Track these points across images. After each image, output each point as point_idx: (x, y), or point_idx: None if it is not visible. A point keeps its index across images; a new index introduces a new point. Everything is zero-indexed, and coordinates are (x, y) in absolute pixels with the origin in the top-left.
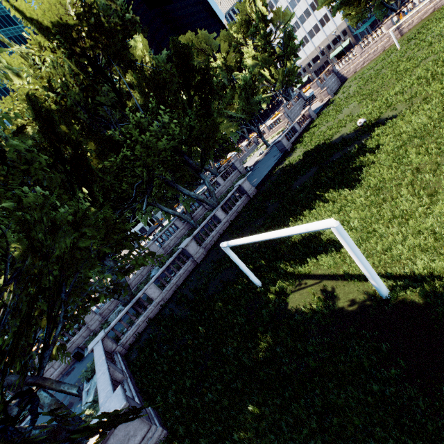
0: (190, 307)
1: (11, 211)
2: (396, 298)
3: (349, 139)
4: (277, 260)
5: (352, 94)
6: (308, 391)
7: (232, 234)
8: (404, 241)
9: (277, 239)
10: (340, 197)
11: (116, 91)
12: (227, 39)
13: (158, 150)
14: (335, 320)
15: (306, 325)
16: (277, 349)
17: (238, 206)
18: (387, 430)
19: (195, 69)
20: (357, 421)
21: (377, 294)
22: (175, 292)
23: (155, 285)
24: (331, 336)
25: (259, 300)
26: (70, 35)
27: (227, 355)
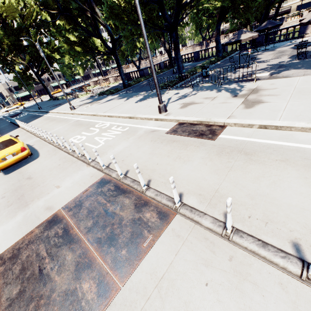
0: None
1: None
2: None
3: None
4: None
5: None
6: None
7: None
8: None
9: None
10: None
11: None
12: None
13: None
14: None
15: None
16: None
17: None
18: None
19: None
20: None
21: None
22: None
23: None
24: None
25: None
26: None
27: None
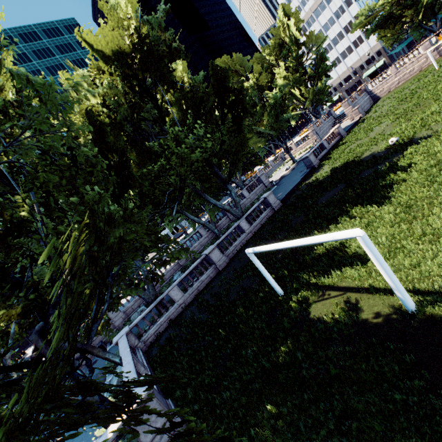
0: (211, 311)
1: (76, 205)
2: (423, 313)
3: (380, 157)
4: (300, 271)
5: (384, 113)
6: (327, 396)
7: (254, 245)
8: (434, 258)
9: (300, 251)
10: (368, 213)
11: (158, 108)
12: (260, 61)
13: (191, 161)
14: (358, 330)
15: (328, 333)
16: (297, 355)
17: (262, 218)
18: (408, 438)
19: (230, 88)
20: (377, 426)
21: (403, 308)
22: (197, 296)
23: (178, 288)
24: (353, 346)
25: (281, 307)
26: (125, 61)
27: (246, 358)
